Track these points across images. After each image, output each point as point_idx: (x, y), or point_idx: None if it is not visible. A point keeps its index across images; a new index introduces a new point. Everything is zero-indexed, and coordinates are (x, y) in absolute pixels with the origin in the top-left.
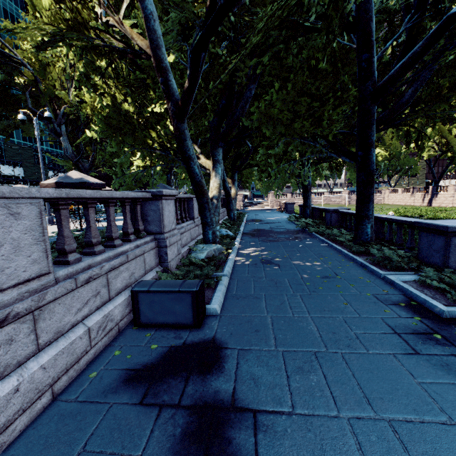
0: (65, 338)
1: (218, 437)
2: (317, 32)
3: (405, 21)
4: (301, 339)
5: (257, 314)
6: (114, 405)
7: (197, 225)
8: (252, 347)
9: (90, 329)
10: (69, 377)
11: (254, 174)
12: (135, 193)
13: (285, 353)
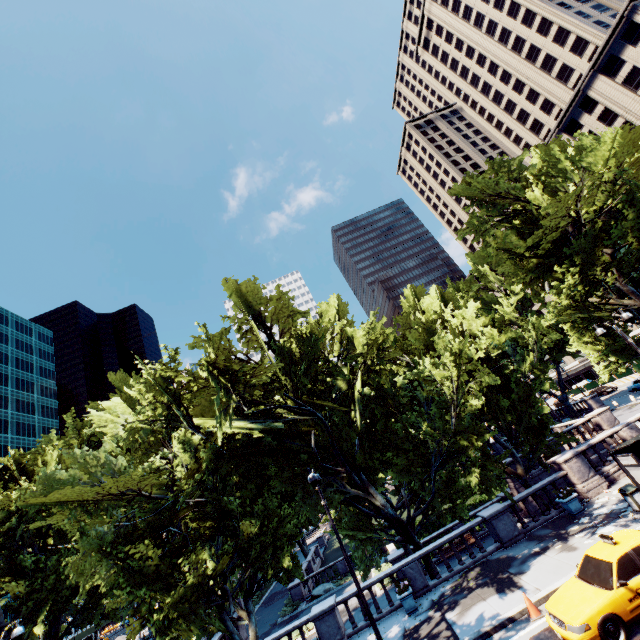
0: None
1: None
2: None
3: None
4: None
5: None
6: None
7: None
8: None
9: None
10: None
11: None
12: None
13: None
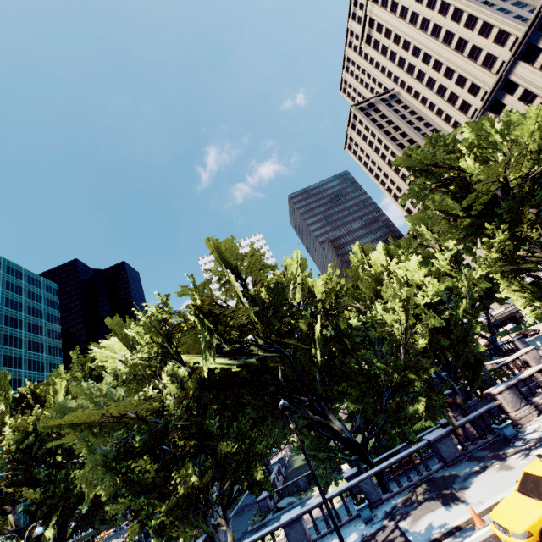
0: None
1: None
2: None
3: None
4: None
5: None
6: None
7: None
8: None
9: None
10: None
11: None
12: None
13: None
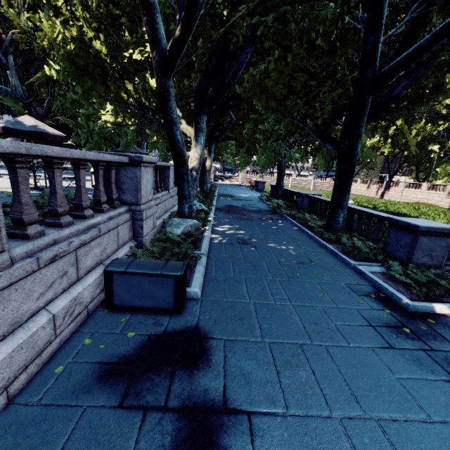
0: (23, 329)
1: (213, 445)
2: (328, 0)
3: (412, 9)
4: (286, 330)
5: (239, 300)
6: (88, 408)
7: (171, 196)
8: (238, 337)
9: (55, 316)
10: (29, 373)
11: (228, 147)
12: (111, 156)
13: (272, 344)
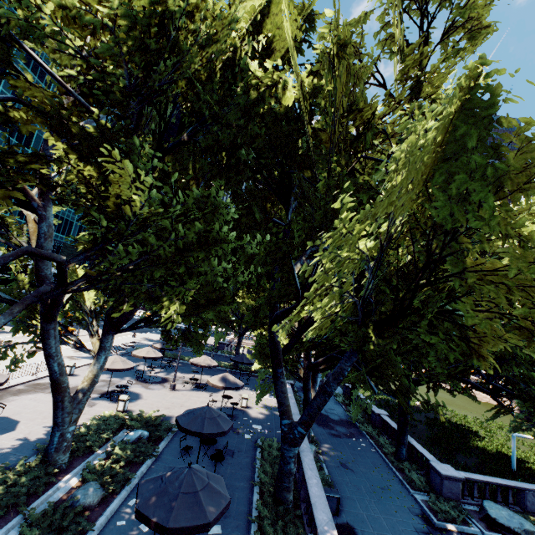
0: None
1: None
2: None
3: None
4: (382, 528)
5: (358, 511)
6: None
7: None
8: (364, 529)
9: None
10: None
11: None
12: None
13: (377, 534)
